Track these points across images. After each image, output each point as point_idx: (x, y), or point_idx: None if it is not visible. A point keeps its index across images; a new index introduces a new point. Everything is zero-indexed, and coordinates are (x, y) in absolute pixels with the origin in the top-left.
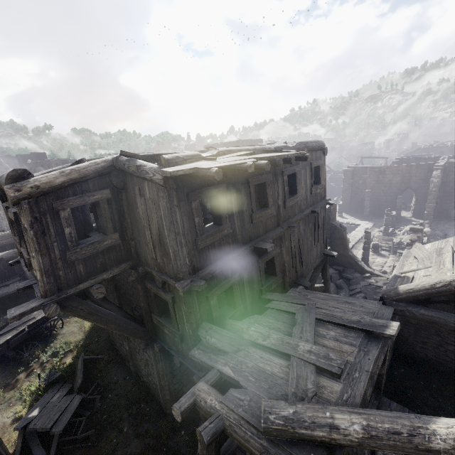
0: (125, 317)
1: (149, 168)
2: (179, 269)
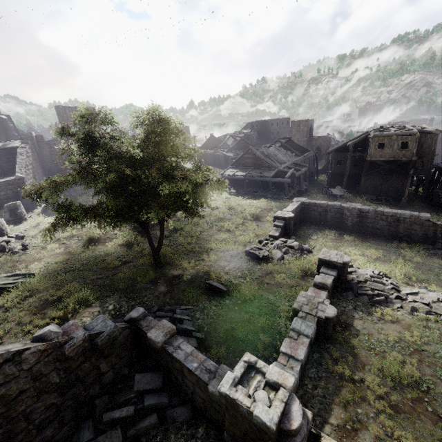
0: (402, 171)
1: (433, 131)
2: (434, 151)
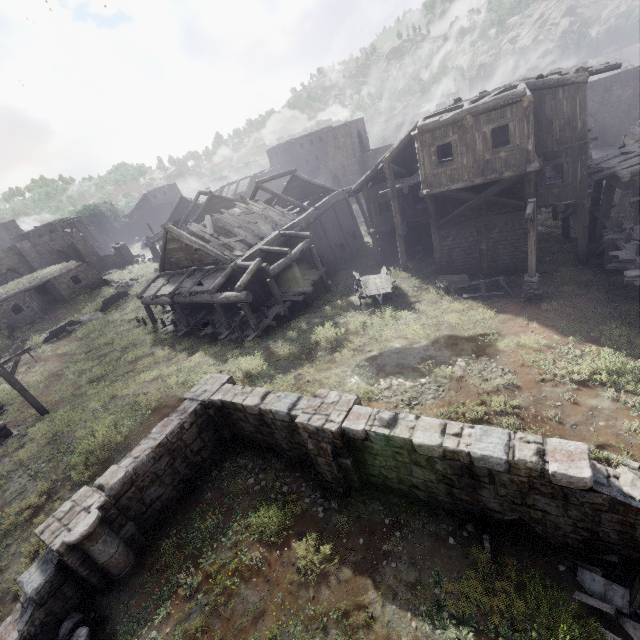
0: (515, 201)
1: (570, 76)
2: (585, 132)
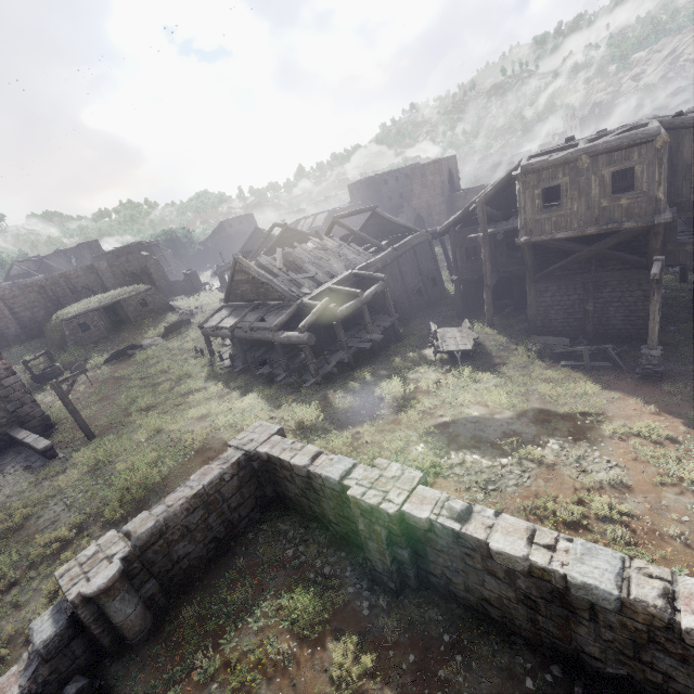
0: (635, 256)
1: None
2: None
